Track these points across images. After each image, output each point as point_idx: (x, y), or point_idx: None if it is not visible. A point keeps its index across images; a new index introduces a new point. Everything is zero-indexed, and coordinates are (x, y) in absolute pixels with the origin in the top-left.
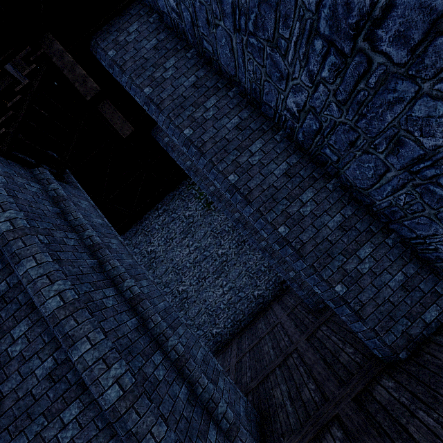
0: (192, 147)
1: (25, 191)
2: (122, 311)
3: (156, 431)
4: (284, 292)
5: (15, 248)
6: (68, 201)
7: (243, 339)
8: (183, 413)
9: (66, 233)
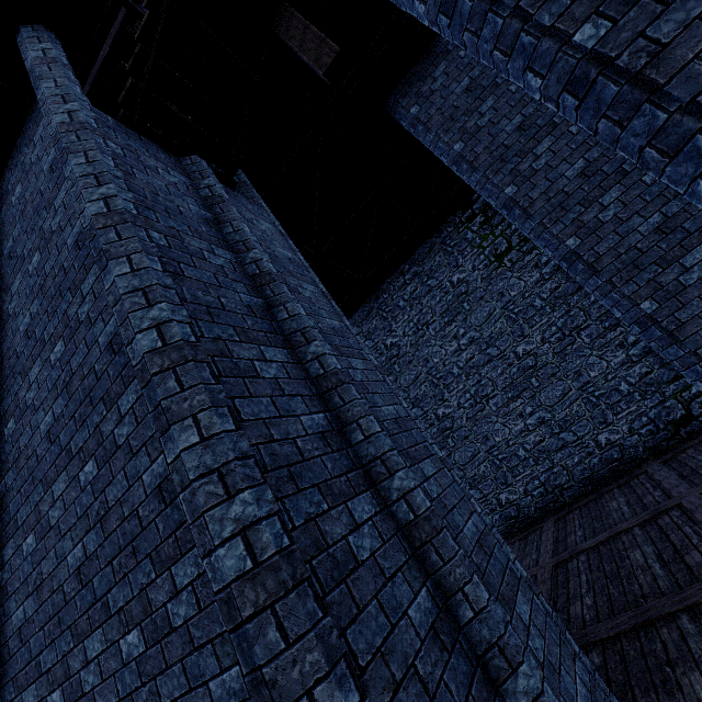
0: (461, 1)
1: (155, 176)
2: (294, 393)
3: (326, 700)
4: (682, 444)
5: (103, 241)
6: (227, 203)
7: (568, 524)
8: (415, 664)
9: (213, 247)
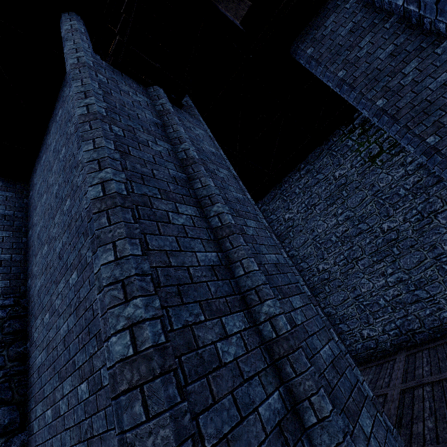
0: None
1: (126, 96)
2: (195, 236)
3: None
4: None
5: (81, 130)
6: (172, 114)
7: (417, 360)
8: None
9: (156, 140)
